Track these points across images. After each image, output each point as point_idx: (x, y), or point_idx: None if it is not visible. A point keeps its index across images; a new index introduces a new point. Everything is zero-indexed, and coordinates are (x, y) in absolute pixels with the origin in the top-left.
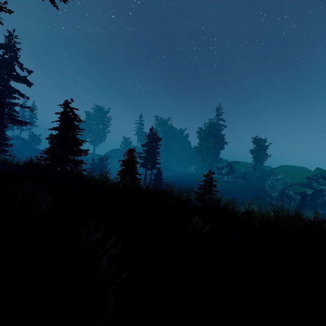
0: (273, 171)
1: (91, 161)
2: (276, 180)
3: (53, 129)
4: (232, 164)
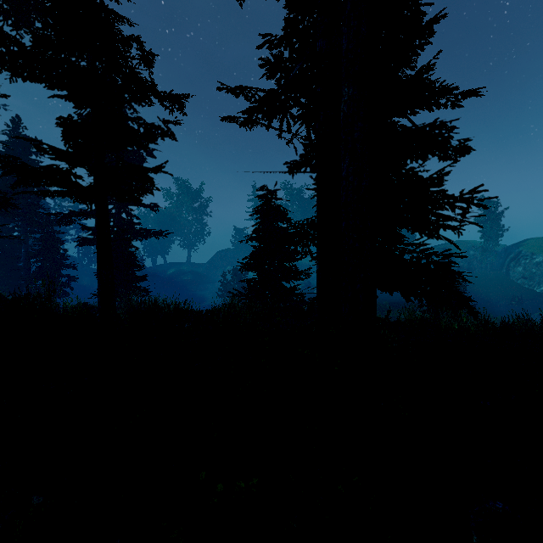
0: (519, 251)
1: (193, 277)
2: (534, 264)
3: (259, 241)
4: (441, 248)
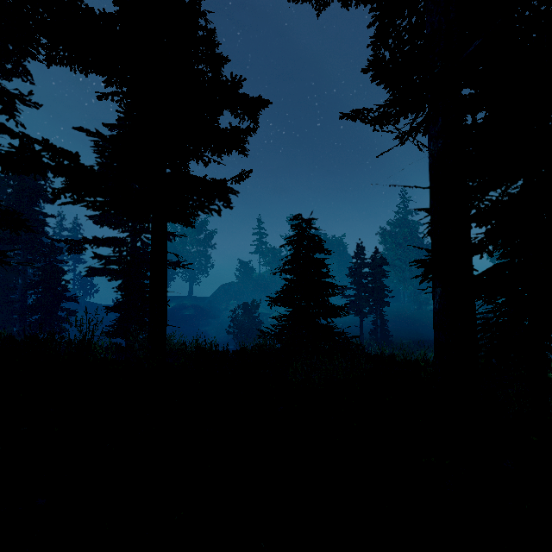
0: None
1: (195, 312)
2: None
3: (295, 274)
4: None
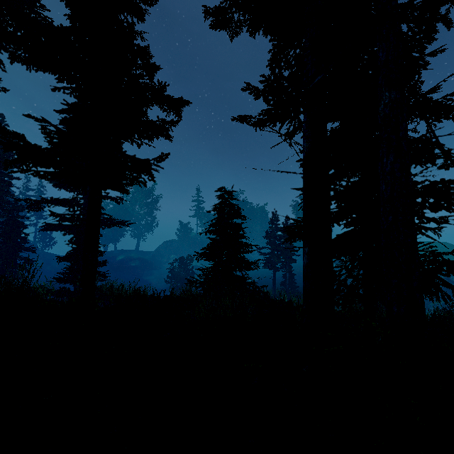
0: None
1: (140, 264)
2: None
3: (217, 234)
4: None
